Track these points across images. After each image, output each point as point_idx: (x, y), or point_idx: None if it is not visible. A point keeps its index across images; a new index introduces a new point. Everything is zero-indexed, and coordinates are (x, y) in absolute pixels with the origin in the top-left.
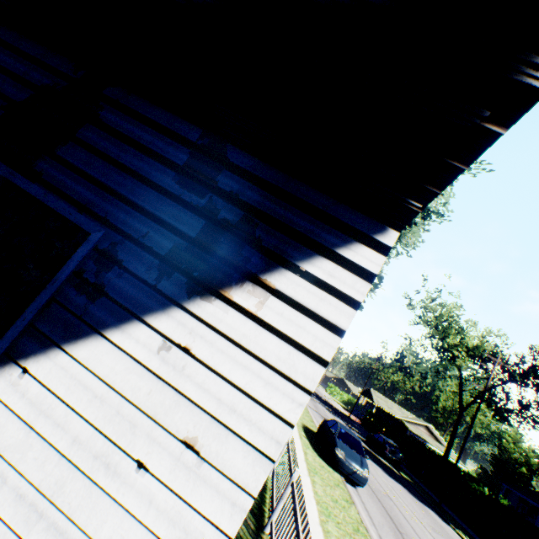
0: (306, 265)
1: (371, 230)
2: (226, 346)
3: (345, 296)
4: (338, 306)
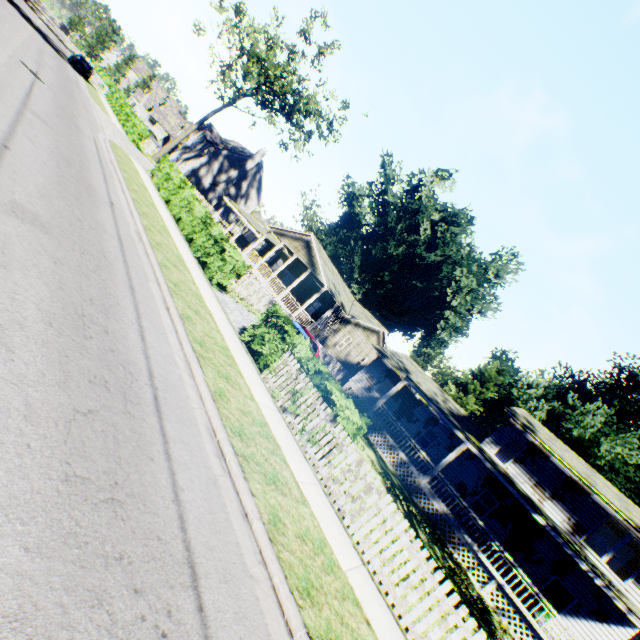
0: (618, 626)
1: (632, 626)
2: (601, 632)
3: (625, 635)
4: (623, 636)
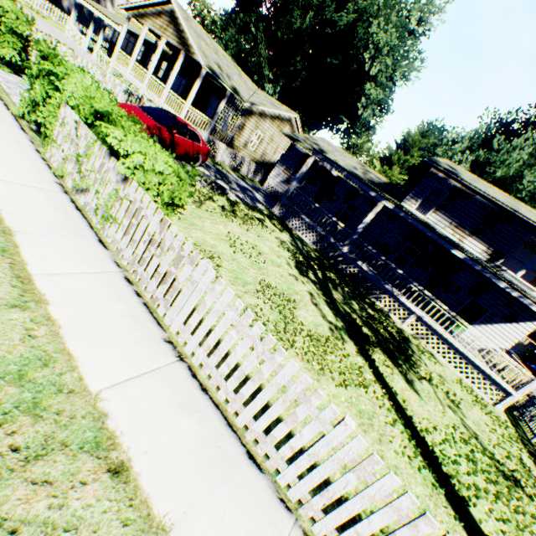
0: (525, 322)
1: None
2: (510, 330)
3: (531, 328)
4: (529, 329)
